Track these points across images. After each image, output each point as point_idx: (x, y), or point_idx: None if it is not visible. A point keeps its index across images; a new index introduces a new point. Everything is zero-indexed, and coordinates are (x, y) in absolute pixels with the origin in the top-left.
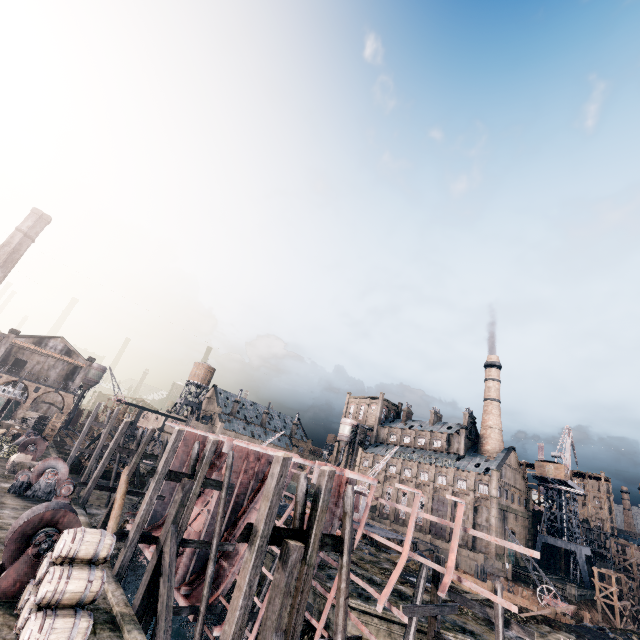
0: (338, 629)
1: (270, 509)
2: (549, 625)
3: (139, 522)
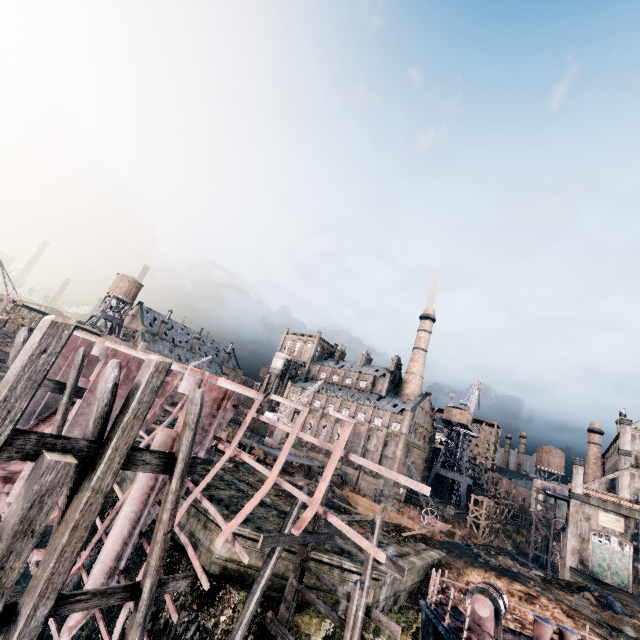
0: (148, 571)
1: (6, 401)
2: (425, 543)
3: None
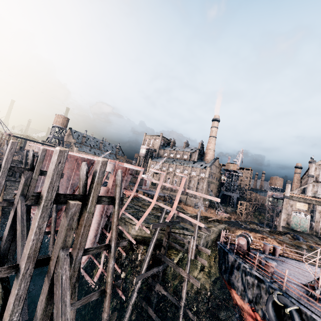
0: (112, 239)
1: (51, 183)
2: (218, 222)
3: None
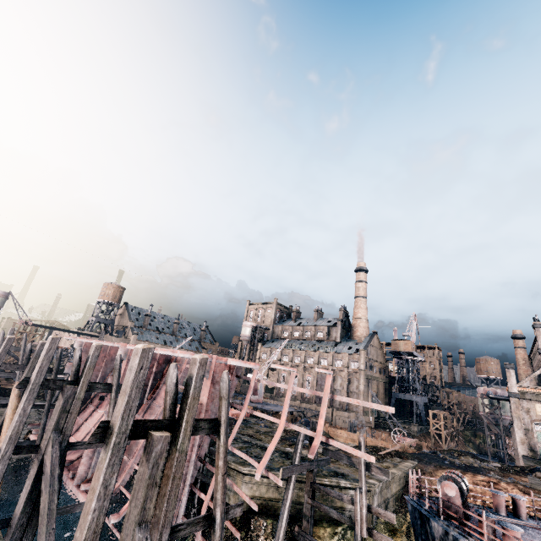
0: (217, 503)
1: (128, 404)
2: (400, 457)
3: (11, 434)
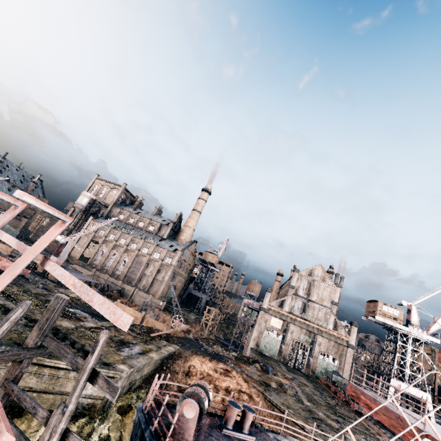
0: None
1: None
2: (167, 340)
3: None
